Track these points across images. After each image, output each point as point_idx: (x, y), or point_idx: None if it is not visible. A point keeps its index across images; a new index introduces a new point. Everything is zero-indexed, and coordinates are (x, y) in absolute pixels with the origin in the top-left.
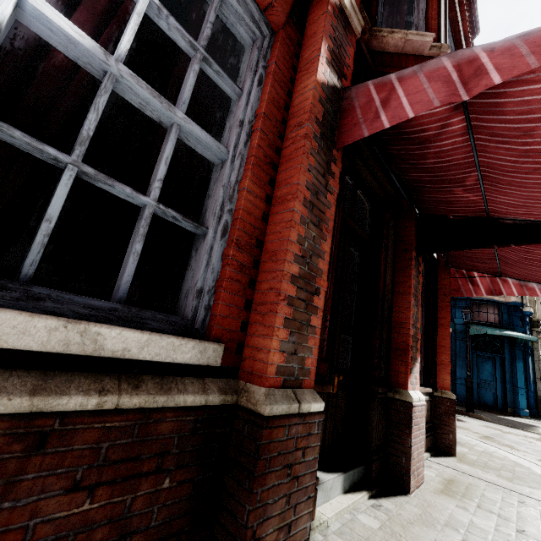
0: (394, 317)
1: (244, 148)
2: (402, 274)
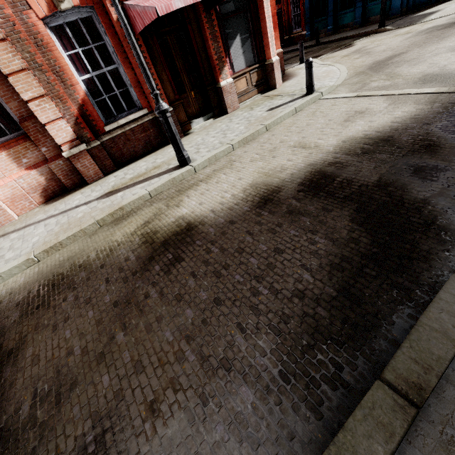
0: (208, 54)
1: (119, 61)
2: (203, 30)
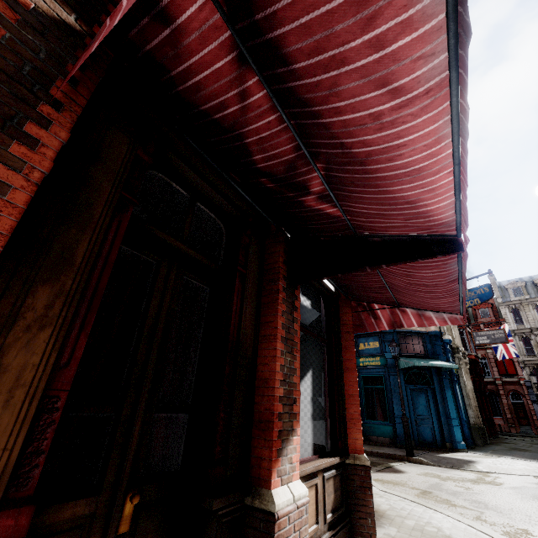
0: (258, 372)
1: None
2: (269, 311)
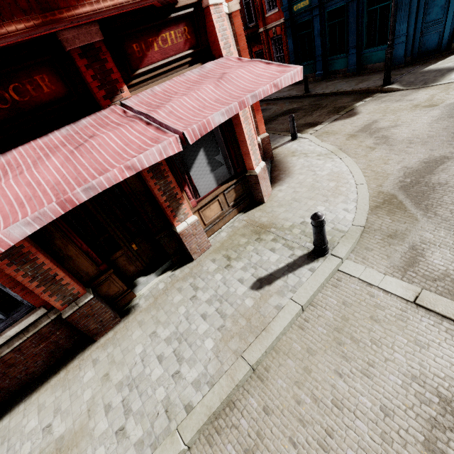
0: (152, 193)
1: None
2: None
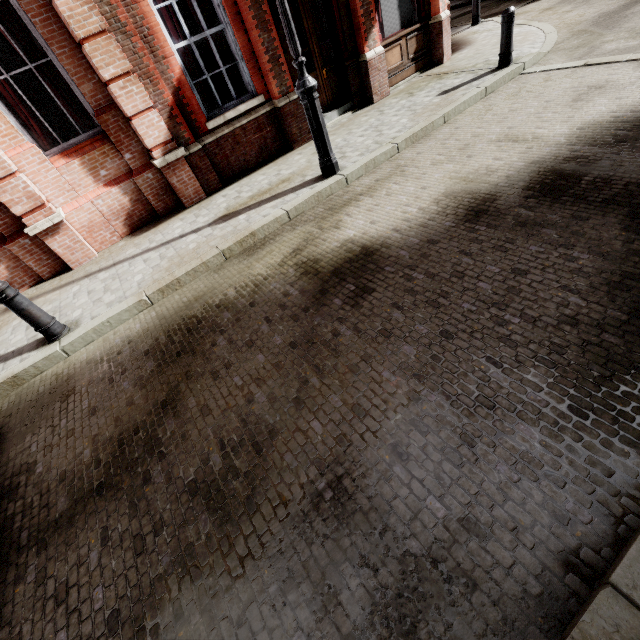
0: (351, 7)
1: (227, 18)
2: None
